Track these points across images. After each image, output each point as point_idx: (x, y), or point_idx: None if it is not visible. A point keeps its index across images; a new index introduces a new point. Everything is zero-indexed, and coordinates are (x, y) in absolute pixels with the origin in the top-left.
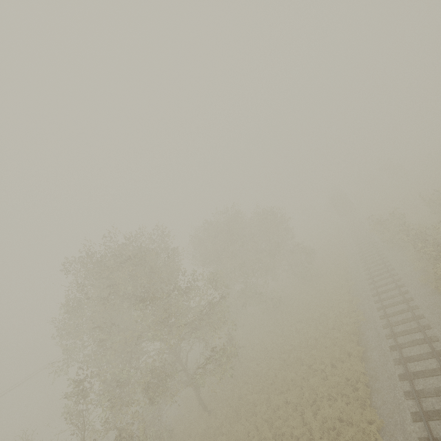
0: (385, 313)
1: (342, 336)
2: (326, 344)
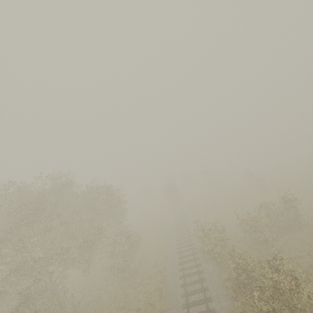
0: None
1: None
2: None
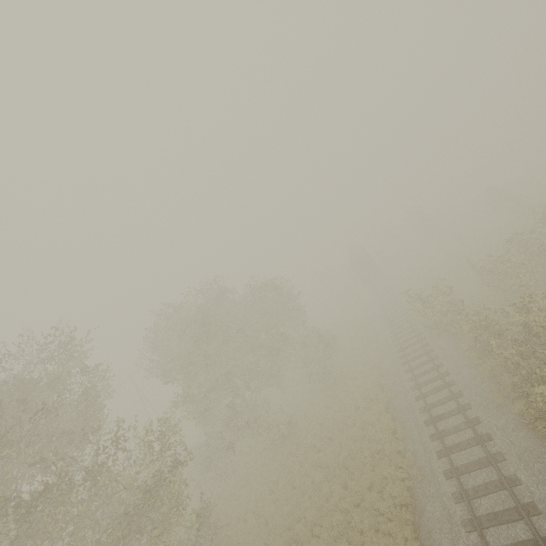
0: (453, 467)
1: (387, 509)
2: (363, 524)
